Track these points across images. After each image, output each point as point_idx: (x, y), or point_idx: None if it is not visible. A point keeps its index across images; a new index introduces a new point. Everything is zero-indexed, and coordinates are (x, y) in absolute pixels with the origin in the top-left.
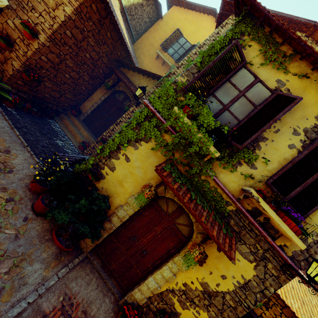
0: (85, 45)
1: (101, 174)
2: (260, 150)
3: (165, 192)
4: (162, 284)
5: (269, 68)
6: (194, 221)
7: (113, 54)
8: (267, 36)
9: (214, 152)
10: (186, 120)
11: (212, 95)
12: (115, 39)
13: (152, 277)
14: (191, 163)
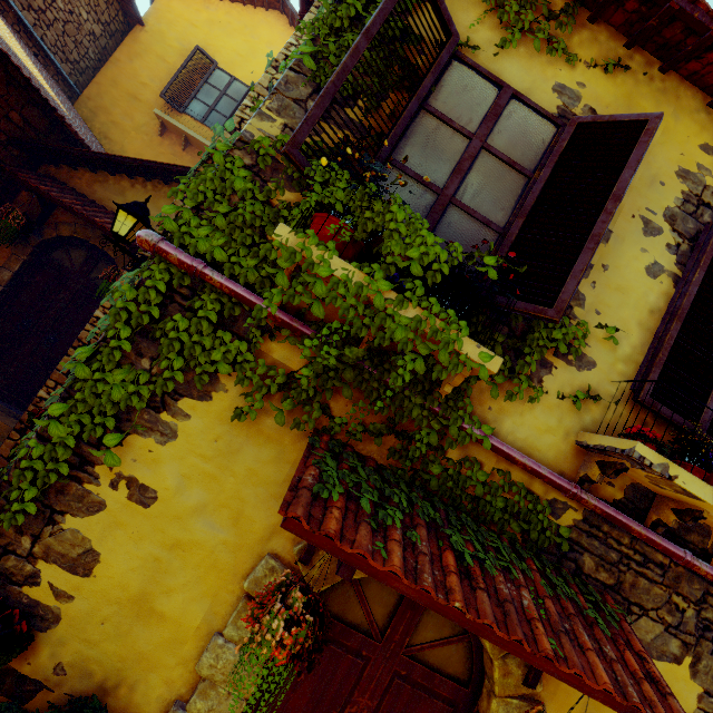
0: None
1: (29, 610)
2: (584, 304)
3: None
4: None
5: (522, 54)
6: None
7: None
8: None
9: (482, 358)
10: (340, 270)
11: (391, 162)
12: None
13: None
14: (402, 421)
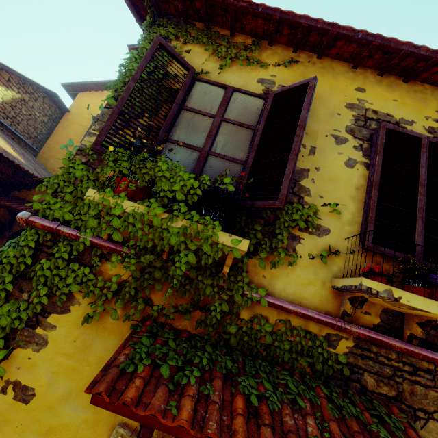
0: None
1: None
2: (310, 194)
3: None
4: None
5: (235, 69)
6: None
7: None
8: (205, 31)
9: (233, 243)
10: (129, 208)
11: (168, 141)
12: None
13: None
14: (200, 298)
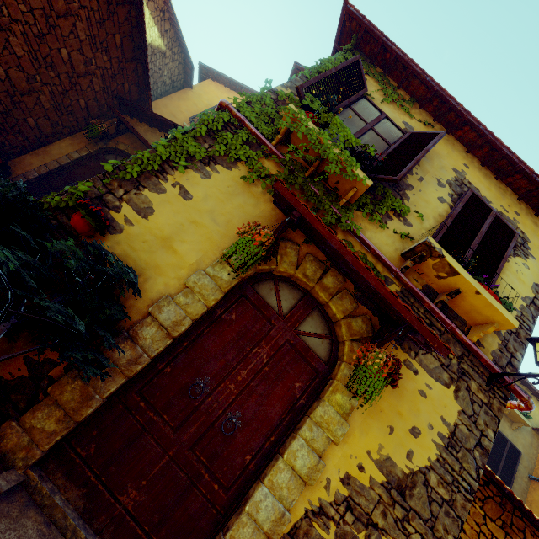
0: (66, 30)
1: (109, 222)
2: (409, 201)
3: (277, 260)
4: (294, 498)
5: (391, 107)
6: (340, 316)
7: (116, 82)
8: (381, 75)
9: (364, 177)
10: (311, 127)
11: None
12: (126, 55)
13: (266, 483)
14: (320, 208)
